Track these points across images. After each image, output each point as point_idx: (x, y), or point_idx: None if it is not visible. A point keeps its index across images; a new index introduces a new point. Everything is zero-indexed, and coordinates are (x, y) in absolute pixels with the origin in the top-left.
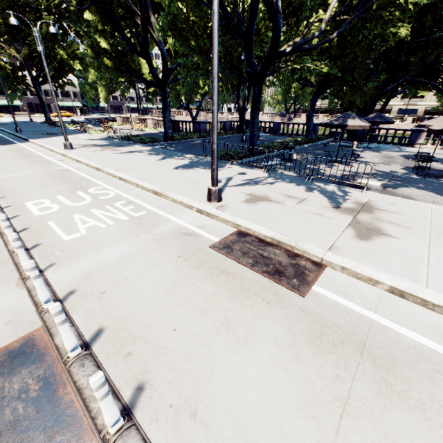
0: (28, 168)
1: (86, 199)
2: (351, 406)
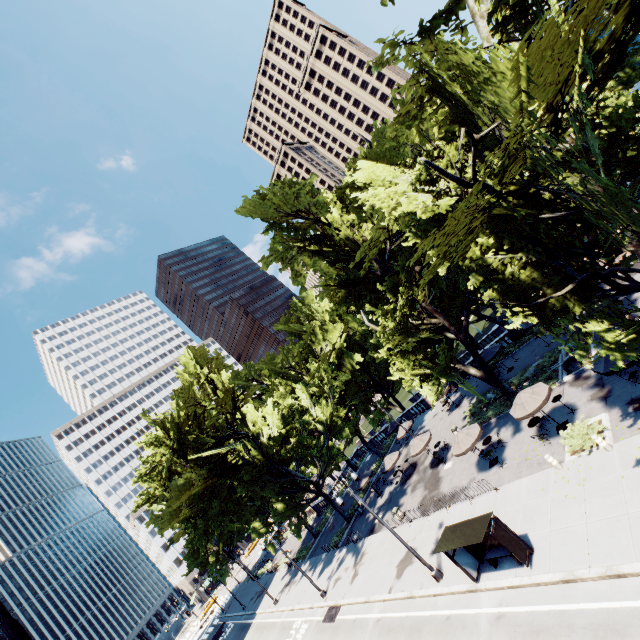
0: (270, 635)
1: (294, 632)
2: None
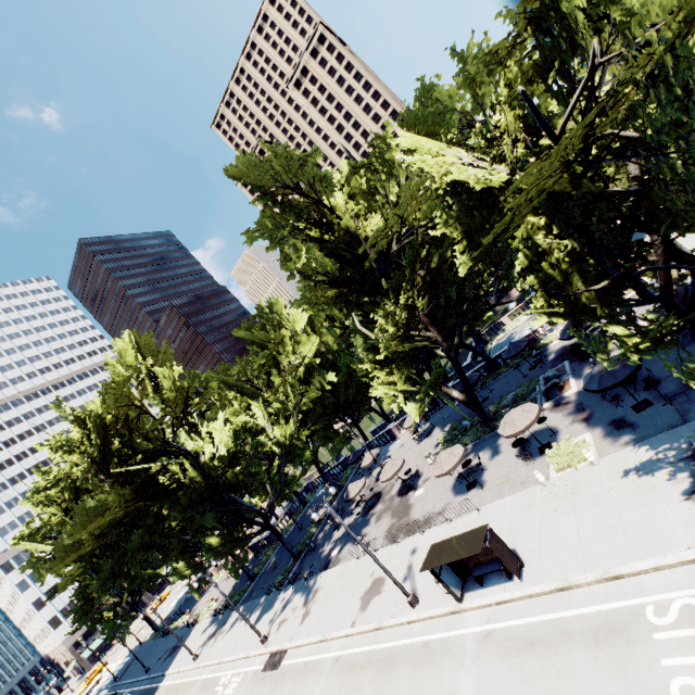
0: None
1: (221, 689)
2: (275, 691)
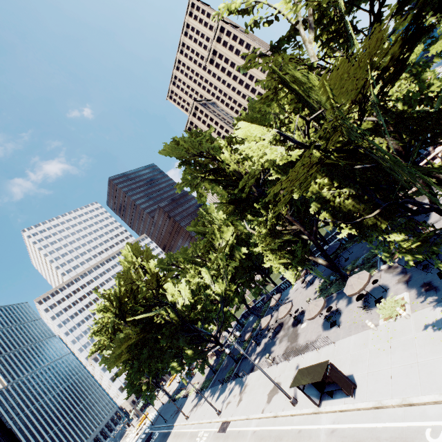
0: (183, 441)
1: (198, 439)
2: None
